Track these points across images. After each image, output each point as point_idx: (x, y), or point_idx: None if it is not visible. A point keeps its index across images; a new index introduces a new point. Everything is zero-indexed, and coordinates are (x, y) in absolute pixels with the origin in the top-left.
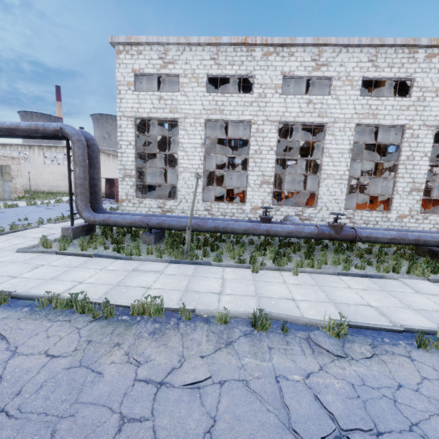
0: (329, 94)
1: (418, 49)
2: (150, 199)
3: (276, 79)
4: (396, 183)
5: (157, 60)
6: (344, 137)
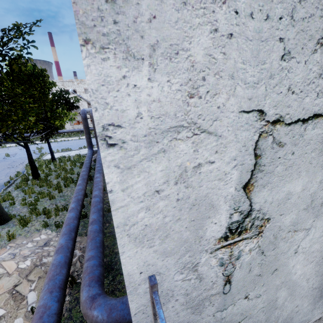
0: None
1: (74, 82)
2: None
3: None
4: None
5: None
6: None
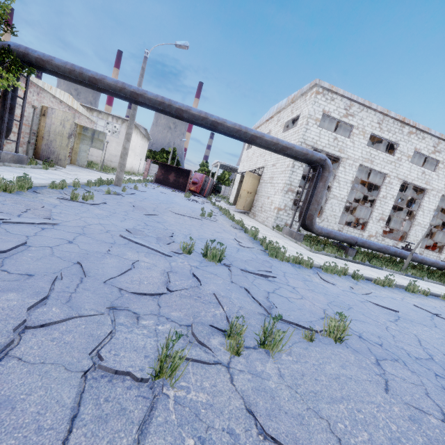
0: (434, 171)
1: None
2: None
3: (410, 151)
4: None
5: (342, 109)
6: (434, 201)
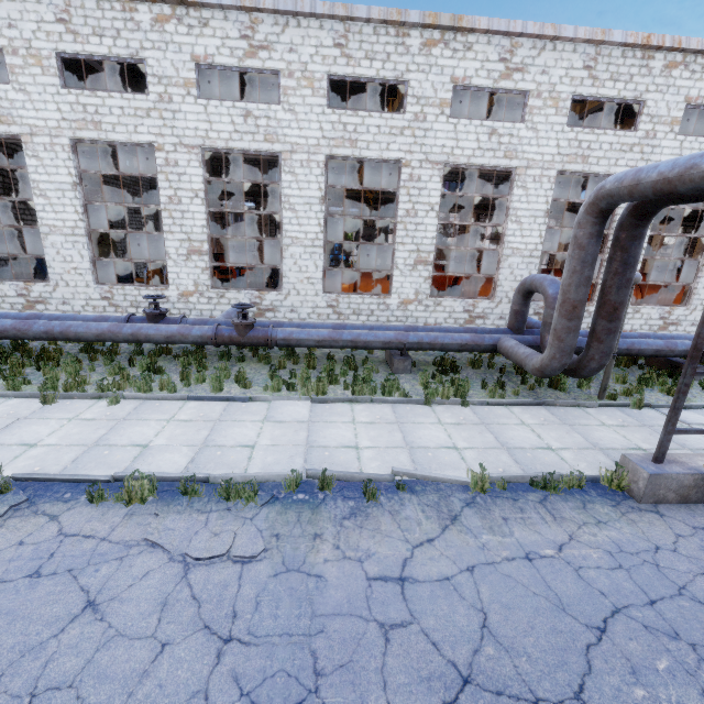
0: (279, 101)
1: (410, 29)
2: (1, 281)
3: (185, 70)
4: (395, 252)
5: None
6: (311, 177)
